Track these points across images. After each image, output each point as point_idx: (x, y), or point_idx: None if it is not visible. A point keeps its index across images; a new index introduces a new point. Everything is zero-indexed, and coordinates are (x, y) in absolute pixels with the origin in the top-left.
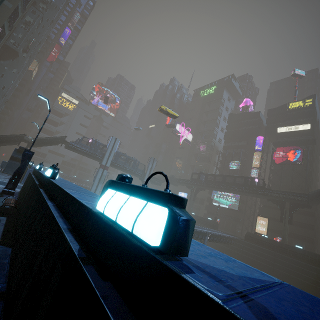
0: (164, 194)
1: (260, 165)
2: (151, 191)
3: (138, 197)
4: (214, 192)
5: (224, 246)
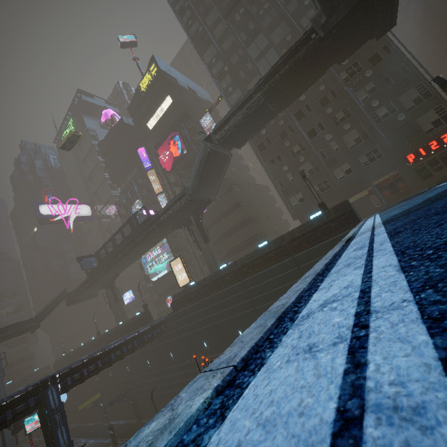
0: None
1: (163, 186)
2: None
3: None
4: (144, 264)
5: (161, 344)
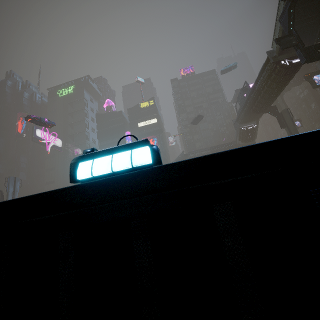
0: (142, 141)
1: None
2: (131, 144)
3: (121, 152)
4: None
5: None
